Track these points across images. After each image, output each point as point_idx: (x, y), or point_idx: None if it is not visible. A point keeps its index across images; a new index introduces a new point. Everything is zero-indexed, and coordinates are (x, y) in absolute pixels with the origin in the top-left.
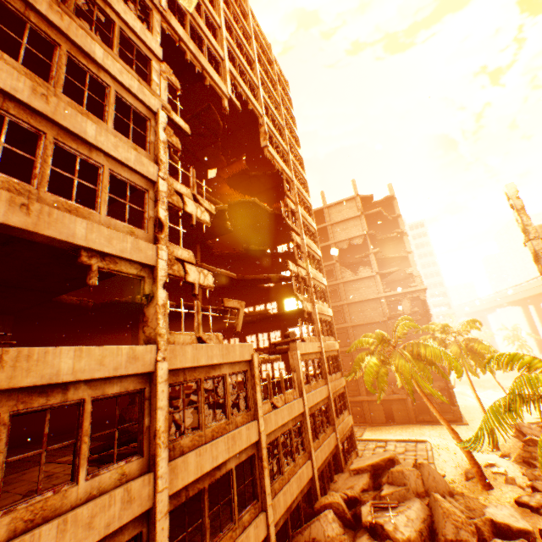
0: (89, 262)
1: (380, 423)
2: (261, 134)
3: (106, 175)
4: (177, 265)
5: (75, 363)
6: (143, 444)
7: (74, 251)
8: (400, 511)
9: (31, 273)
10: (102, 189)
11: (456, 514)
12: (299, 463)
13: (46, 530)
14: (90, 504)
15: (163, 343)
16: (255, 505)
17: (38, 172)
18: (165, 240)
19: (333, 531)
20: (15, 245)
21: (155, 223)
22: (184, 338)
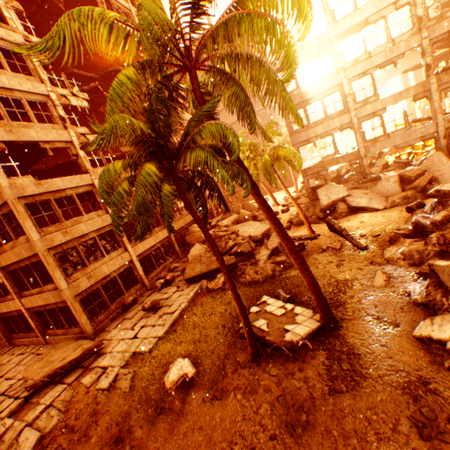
0: (45, 147)
1: (252, 199)
2: (99, 4)
3: (26, 103)
4: (82, 137)
5: (63, 183)
6: (101, 207)
7: (34, 144)
8: (226, 219)
9: (18, 158)
10: (29, 111)
11: (246, 213)
12: (184, 215)
13: (81, 225)
14: (91, 220)
15: (92, 173)
16: (161, 227)
17: (3, 114)
18: (70, 127)
19: (196, 230)
20: (11, 147)
21: (61, 119)
22: (101, 170)
